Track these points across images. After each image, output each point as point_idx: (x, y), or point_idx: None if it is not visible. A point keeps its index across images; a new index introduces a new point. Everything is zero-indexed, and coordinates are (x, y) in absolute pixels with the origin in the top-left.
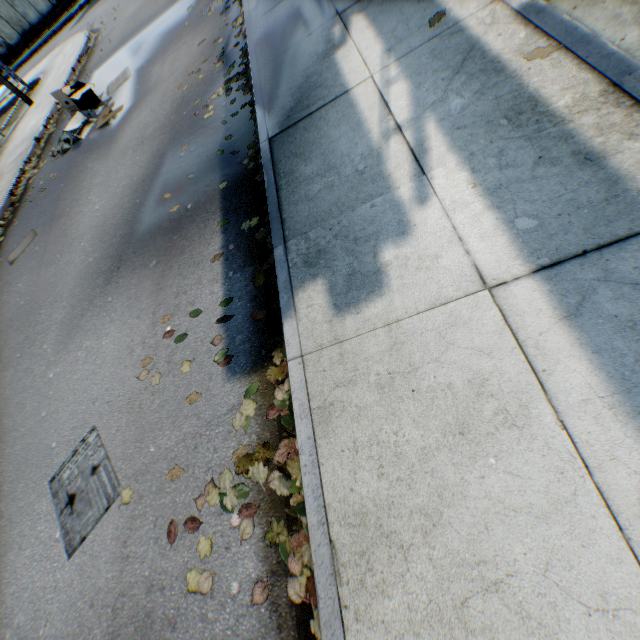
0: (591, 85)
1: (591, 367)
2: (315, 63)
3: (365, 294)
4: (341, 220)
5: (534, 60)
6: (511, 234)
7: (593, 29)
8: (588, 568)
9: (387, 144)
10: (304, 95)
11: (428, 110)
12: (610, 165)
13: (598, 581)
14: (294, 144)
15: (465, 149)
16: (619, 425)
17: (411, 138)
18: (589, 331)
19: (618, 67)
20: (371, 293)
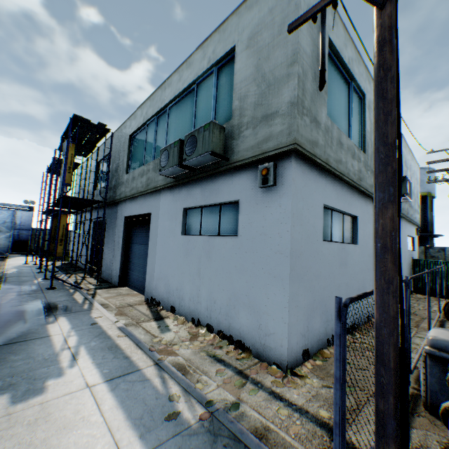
0: (132, 343)
1: (115, 399)
2: (37, 325)
3: (34, 395)
4: (30, 373)
5: (120, 337)
6: (101, 373)
7: (135, 333)
8: (100, 446)
9: (63, 351)
10: (26, 334)
11: (83, 344)
12: (132, 358)
13: (102, 448)
14: (12, 348)
15: (93, 354)
16: (118, 410)
17: (74, 350)
18: (117, 392)
19: (138, 341)
20: (37, 394)
